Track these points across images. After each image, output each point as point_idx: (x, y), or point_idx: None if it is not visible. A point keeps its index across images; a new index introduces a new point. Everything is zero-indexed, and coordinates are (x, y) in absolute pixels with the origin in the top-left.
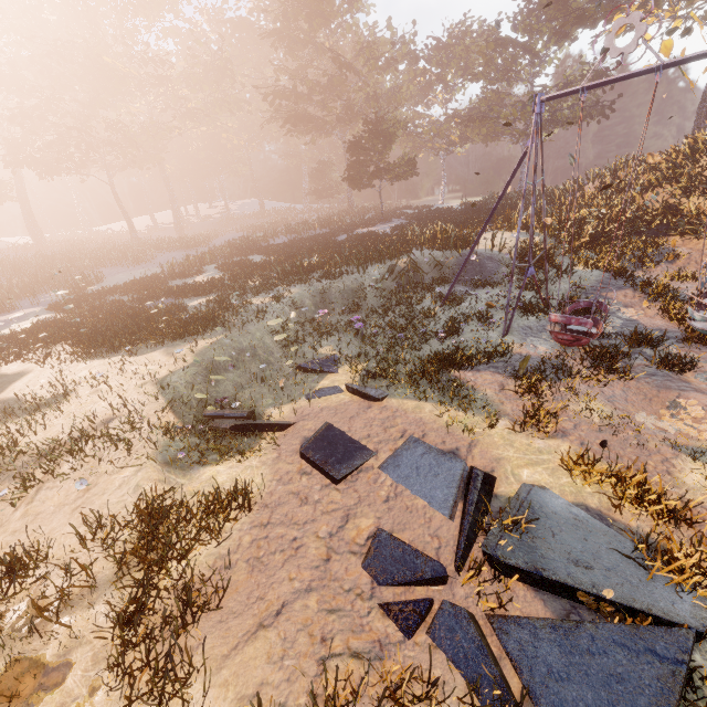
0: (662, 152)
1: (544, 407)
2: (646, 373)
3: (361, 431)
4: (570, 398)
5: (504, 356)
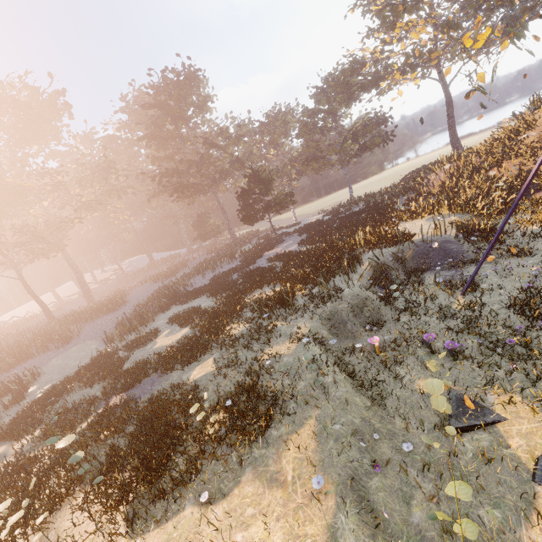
0: (481, 144)
1: None
2: None
3: None
4: None
5: None
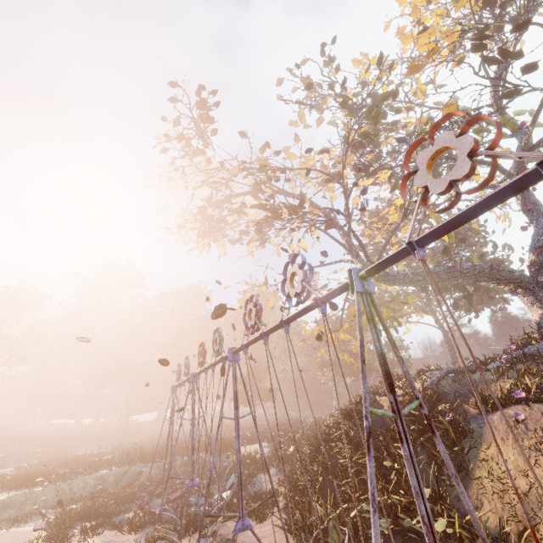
0: None
1: (75, 539)
2: (147, 532)
3: (4, 542)
4: (91, 536)
5: (118, 516)
